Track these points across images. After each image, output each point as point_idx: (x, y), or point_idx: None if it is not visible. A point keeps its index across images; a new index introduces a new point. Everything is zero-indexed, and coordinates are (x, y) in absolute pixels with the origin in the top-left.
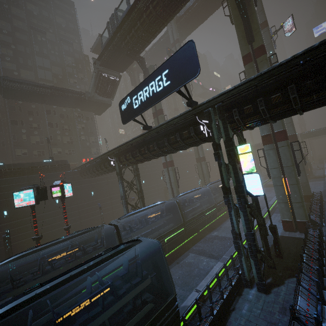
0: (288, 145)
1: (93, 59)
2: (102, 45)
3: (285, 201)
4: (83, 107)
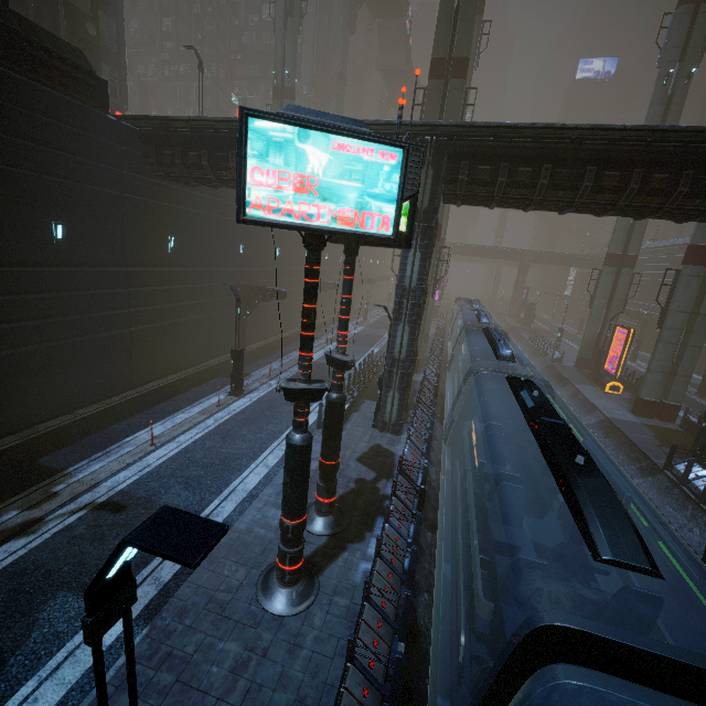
0: None
1: None
2: None
3: (667, 371)
4: None
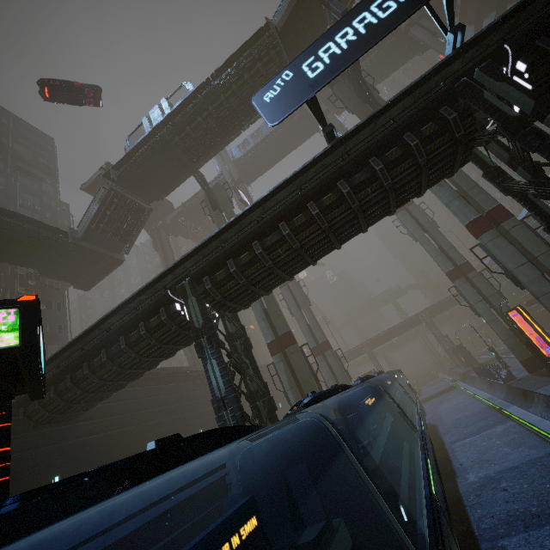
0: (521, 223)
1: (102, 171)
2: (128, 147)
3: None
4: (52, 265)
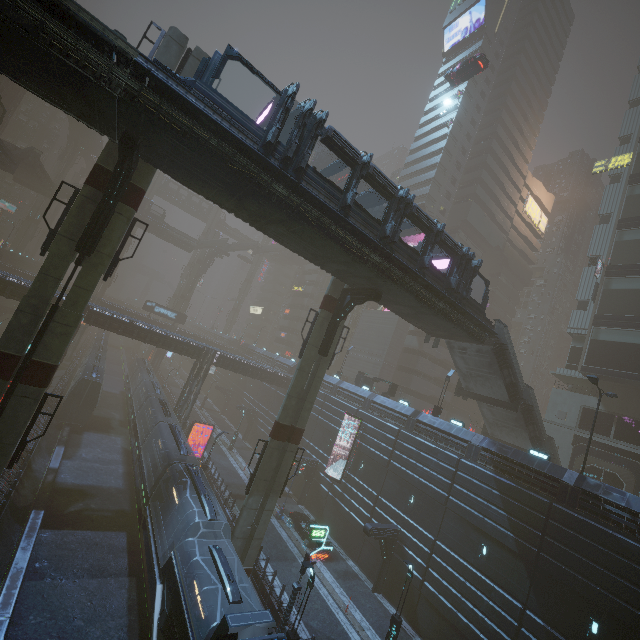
0: None
1: None
2: None
3: None
4: (24, 178)
